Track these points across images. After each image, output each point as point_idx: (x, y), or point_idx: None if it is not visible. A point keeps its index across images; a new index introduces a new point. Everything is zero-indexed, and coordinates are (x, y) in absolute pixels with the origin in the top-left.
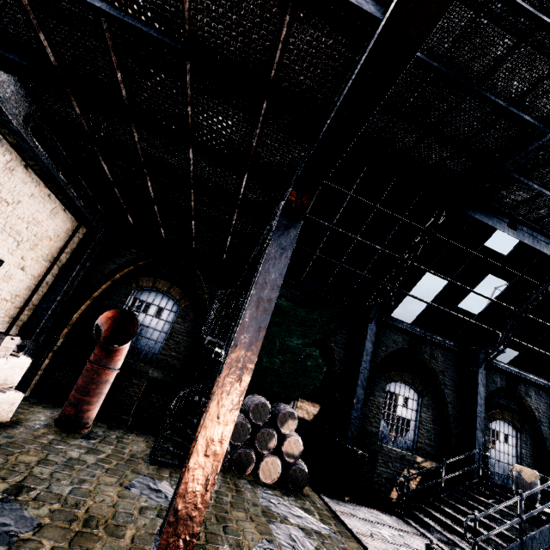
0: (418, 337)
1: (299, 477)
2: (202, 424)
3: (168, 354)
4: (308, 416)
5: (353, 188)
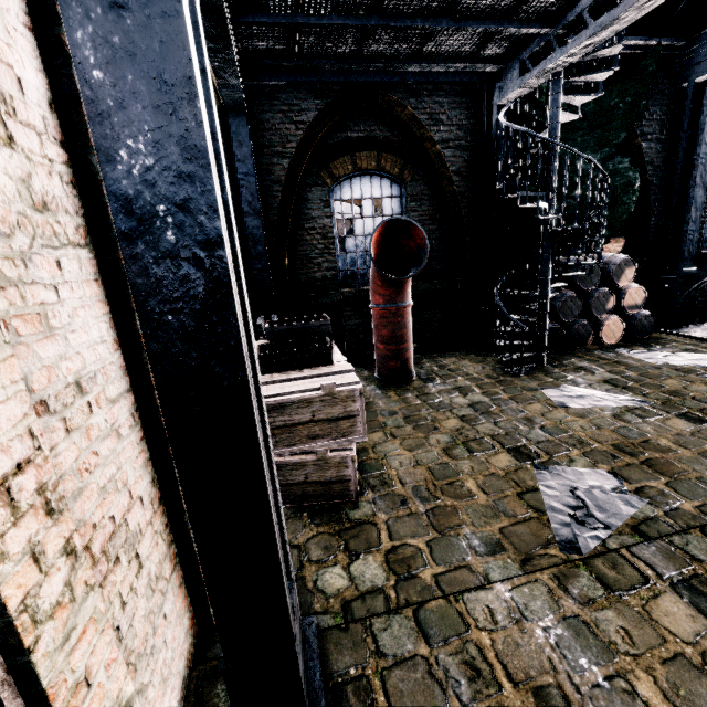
0: None
1: (645, 324)
2: None
3: None
4: None
5: None
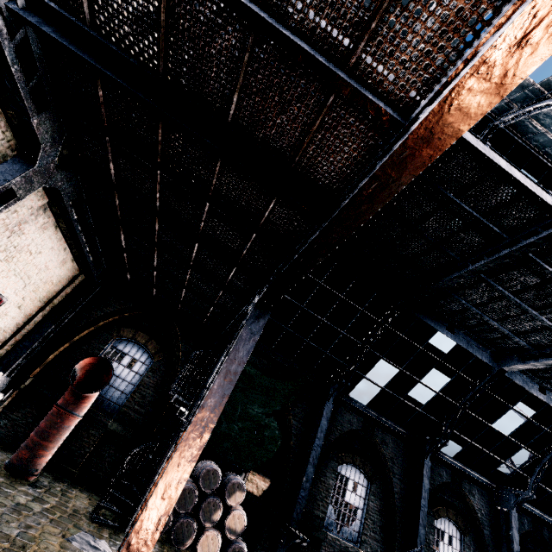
0: (372, 420)
1: None
2: (164, 471)
3: (132, 407)
4: (258, 491)
5: (323, 279)
